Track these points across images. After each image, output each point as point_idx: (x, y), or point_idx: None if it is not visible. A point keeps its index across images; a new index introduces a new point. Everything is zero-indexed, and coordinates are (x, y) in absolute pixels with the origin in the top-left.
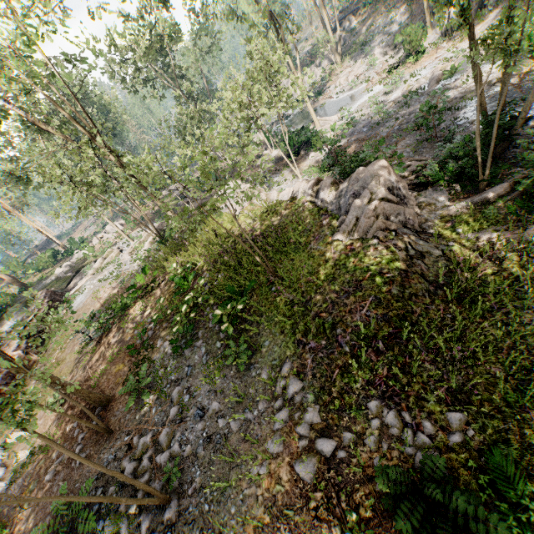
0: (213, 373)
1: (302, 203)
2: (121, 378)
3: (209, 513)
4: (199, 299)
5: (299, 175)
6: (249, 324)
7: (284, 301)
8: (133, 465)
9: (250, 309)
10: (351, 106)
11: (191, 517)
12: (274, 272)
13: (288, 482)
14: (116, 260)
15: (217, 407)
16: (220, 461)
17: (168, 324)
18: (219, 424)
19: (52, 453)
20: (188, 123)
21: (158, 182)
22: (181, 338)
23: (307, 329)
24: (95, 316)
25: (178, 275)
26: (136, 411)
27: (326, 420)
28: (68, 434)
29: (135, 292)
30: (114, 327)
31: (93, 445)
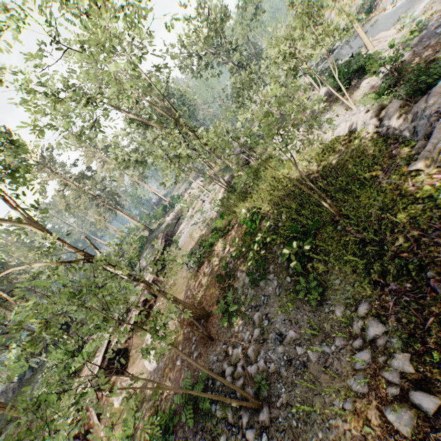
0: (286, 304)
1: (362, 136)
2: (214, 299)
3: (297, 429)
4: (267, 238)
5: (353, 107)
6: (317, 262)
7: (352, 240)
8: (231, 369)
9: (316, 247)
10: (414, 10)
11: (281, 427)
12: (338, 211)
13: (378, 426)
14: (201, 209)
15: (293, 336)
16: (302, 385)
17: (243, 259)
18: (298, 351)
19: (178, 346)
20: (241, 89)
21: (227, 148)
22: (255, 271)
23: (384, 270)
24: (193, 253)
25: (247, 219)
26: (228, 326)
27: (421, 372)
28: (186, 335)
29: (217, 233)
30: (206, 260)
31: (202, 347)
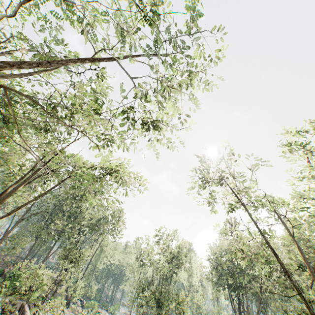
0: None
1: None
2: None
3: None
4: None
5: None
6: None
7: None
8: None
9: None
10: None
11: None
12: None
13: None
14: None
15: None
16: None
17: None
18: None
19: None
20: None
21: None
22: None
23: None
24: None
25: None
26: None
27: None
28: None
29: None
30: None
31: None
